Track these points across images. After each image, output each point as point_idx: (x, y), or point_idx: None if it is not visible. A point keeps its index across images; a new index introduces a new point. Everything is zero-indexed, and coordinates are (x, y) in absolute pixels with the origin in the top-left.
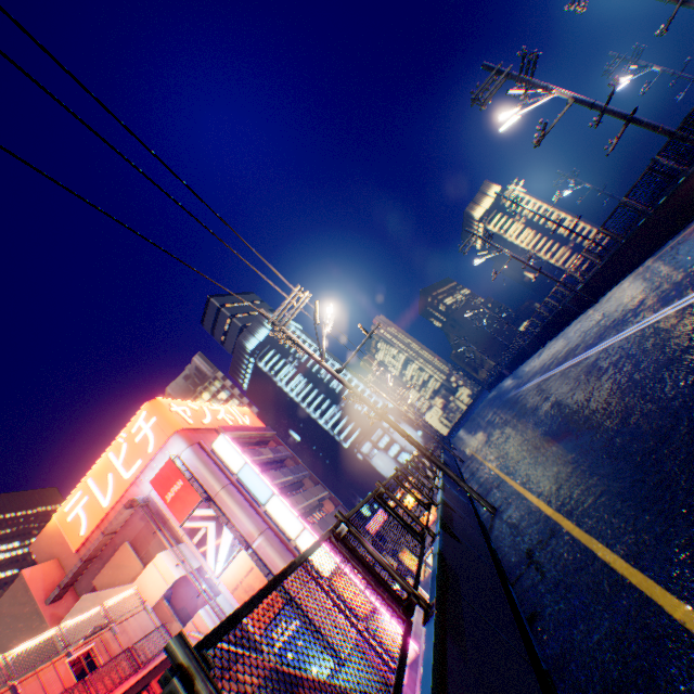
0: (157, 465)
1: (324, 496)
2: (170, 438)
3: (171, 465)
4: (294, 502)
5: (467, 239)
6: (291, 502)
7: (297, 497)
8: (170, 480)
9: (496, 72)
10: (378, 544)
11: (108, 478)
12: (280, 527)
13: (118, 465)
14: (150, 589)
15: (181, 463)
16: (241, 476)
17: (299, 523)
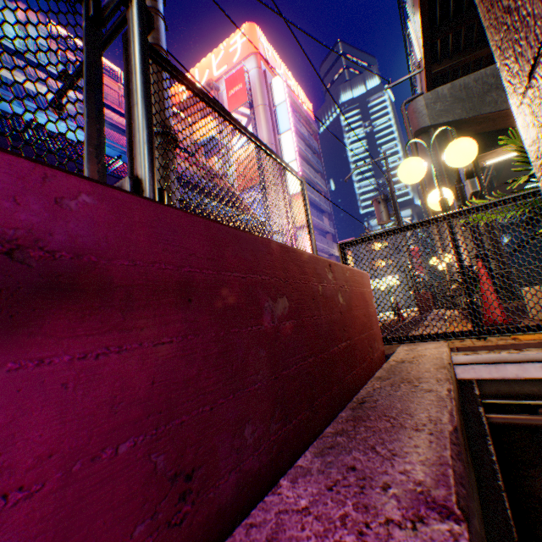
0: (233, 71)
1: (322, 187)
2: (249, 57)
3: (241, 72)
4: (300, 162)
5: None
6: (298, 159)
7: (304, 164)
8: (236, 83)
9: None
10: (335, 240)
11: (206, 73)
12: (281, 154)
13: (214, 66)
14: (198, 134)
15: (247, 78)
16: (277, 109)
17: (294, 156)
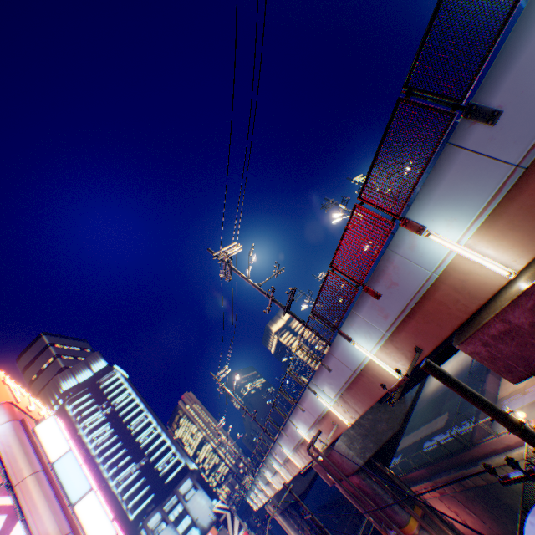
0: None
1: None
2: None
3: None
4: None
5: (298, 293)
6: None
7: None
8: None
9: (331, 201)
10: None
11: None
12: None
13: None
14: None
15: None
16: (57, 466)
17: (113, 528)
